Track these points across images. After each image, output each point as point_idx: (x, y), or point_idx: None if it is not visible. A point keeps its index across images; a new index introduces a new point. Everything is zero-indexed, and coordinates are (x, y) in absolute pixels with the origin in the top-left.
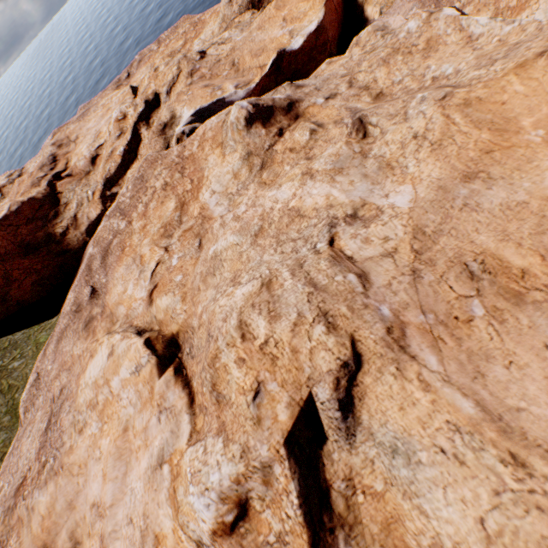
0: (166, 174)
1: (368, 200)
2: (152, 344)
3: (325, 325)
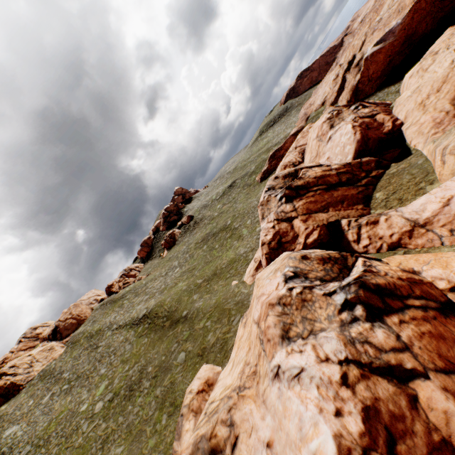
0: (371, 15)
1: None
2: (340, 65)
3: (364, 36)
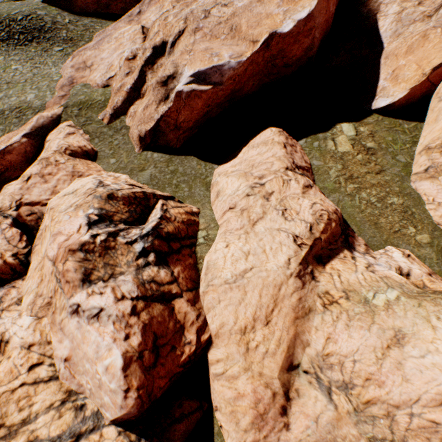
0: None
1: (234, 2)
2: (144, 28)
3: (184, 22)
